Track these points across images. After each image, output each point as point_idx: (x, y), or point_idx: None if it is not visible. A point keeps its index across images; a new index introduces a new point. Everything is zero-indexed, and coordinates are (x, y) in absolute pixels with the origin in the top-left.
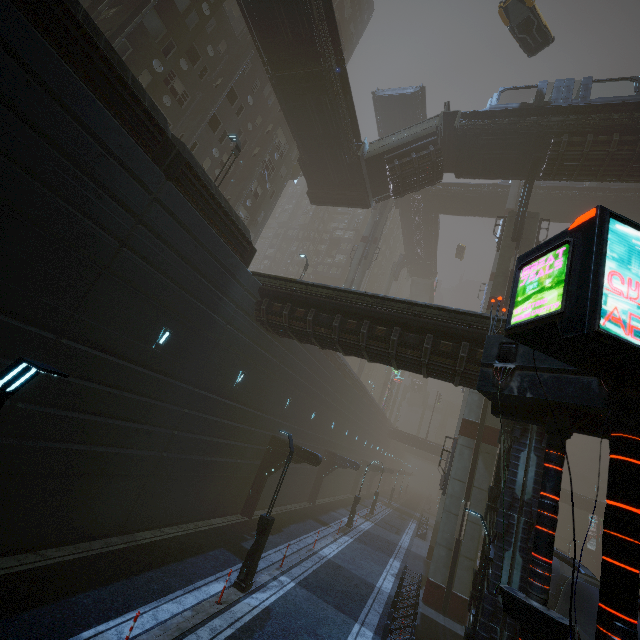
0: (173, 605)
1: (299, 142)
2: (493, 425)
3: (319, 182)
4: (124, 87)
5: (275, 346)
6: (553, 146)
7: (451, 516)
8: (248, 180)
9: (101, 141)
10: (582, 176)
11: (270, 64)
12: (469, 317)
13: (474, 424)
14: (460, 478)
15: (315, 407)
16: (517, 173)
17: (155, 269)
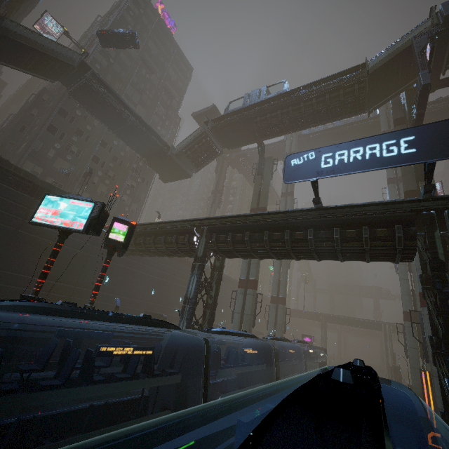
0: (50, 372)
1: (142, 156)
2: (252, 278)
3: (162, 171)
4: (10, 172)
5: (130, 261)
6: (255, 124)
7: None
8: (125, 180)
9: (0, 194)
10: (277, 133)
11: (109, 128)
12: (174, 223)
13: (243, 280)
14: (238, 311)
15: (181, 294)
16: (253, 139)
17: (38, 236)
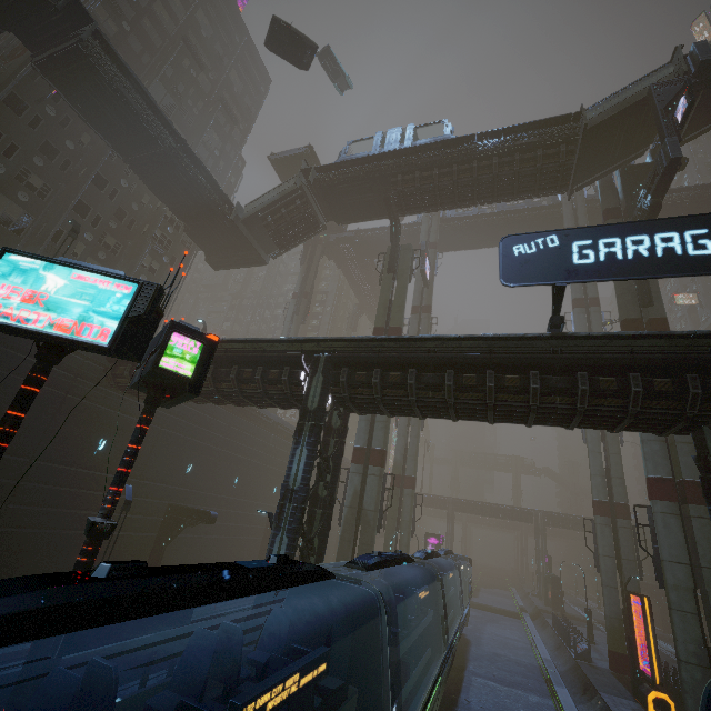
0: None
1: (177, 214)
2: (378, 447)
3: (213, 248)
4: None
5: None
6: (393, 186)
7: (345, 544)
8: (138, 257)
9: None
10: (427, 207)
11: (118, 151)
12: (261, 344)
13: (362, 450)
14: (351, 505)
15: (238, 471)
16: (383, 212)
17: None
